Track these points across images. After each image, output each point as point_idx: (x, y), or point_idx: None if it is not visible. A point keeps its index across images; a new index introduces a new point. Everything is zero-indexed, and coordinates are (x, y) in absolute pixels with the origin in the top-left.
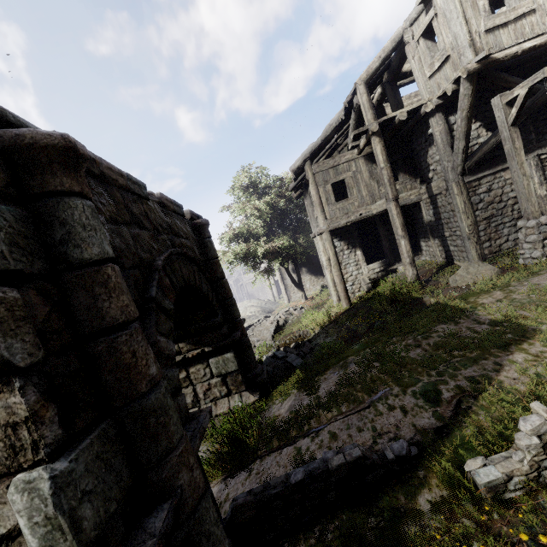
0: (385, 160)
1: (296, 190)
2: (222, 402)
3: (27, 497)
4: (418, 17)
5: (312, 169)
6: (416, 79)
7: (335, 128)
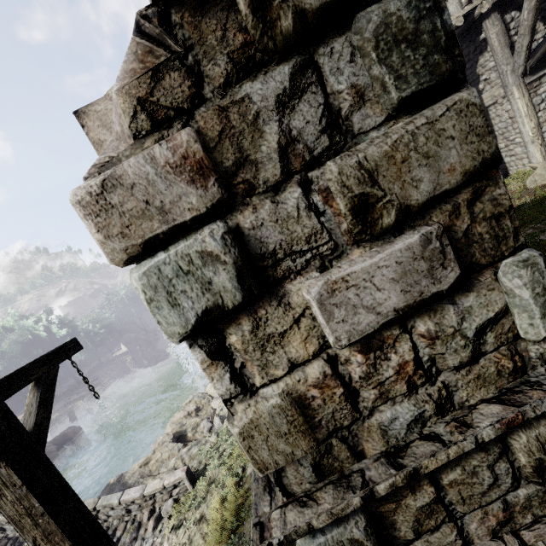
0: None
1: None
2: None
3: (530, 272)
4: None
5: None
6: None
7: None
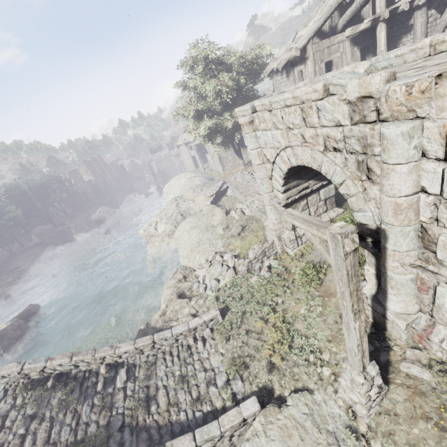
0: (385, 44)
1: (283, 67)
2: (324, 216)
3: None
4: None
5: (313, 48)
6: None
7: (334, 10)
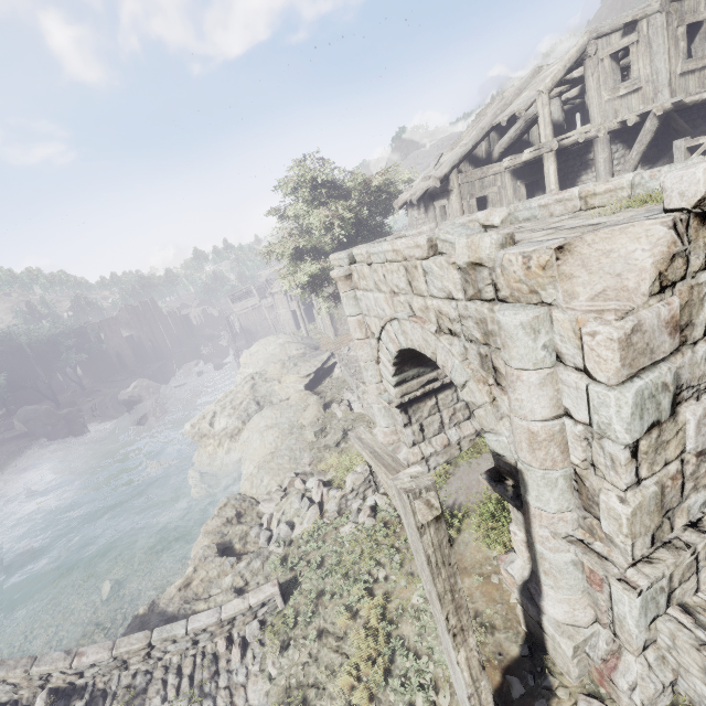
0: (556, 182)
1: (419, 199)
2: (466, 425)
3: None
4: (610, 34)
5: (458, 179)
6: (590, 99)
7: (486, 133)
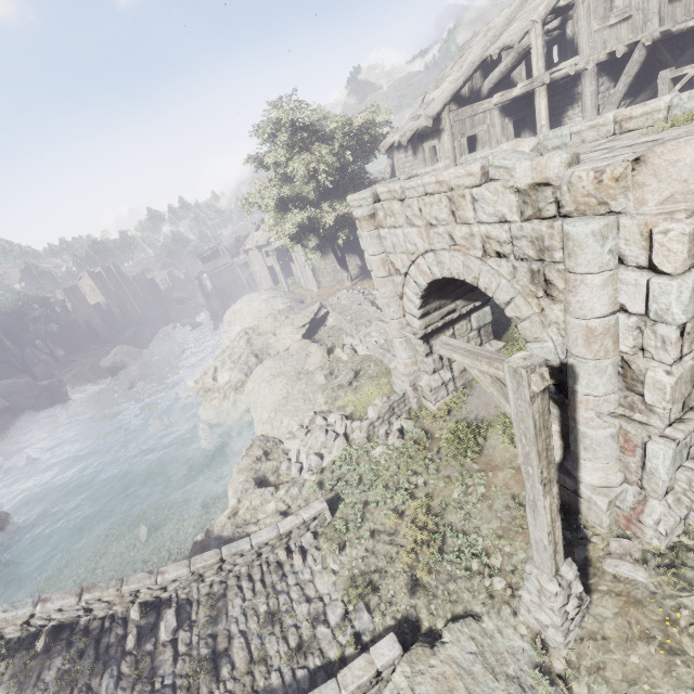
0: (547, 117)
1: (408, 141)
2: None
3: None
4: None
5: (450, 117)
6: (580, 29)
7: (477, 68)
